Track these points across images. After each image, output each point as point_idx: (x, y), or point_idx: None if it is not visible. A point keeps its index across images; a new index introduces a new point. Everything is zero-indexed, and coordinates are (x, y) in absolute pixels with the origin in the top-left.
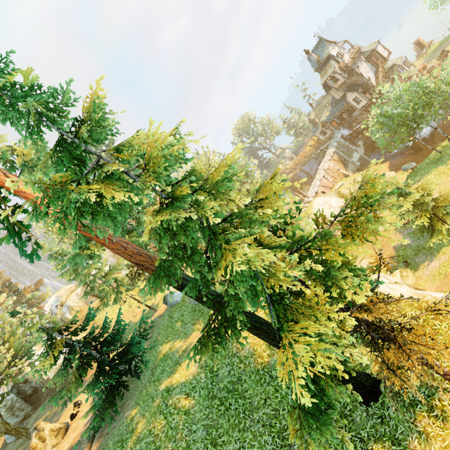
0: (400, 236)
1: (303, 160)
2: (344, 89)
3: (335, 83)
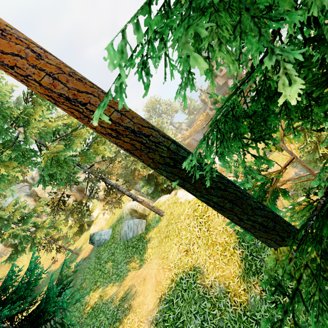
0: (294, 169)
1: (197, 129)
2: (225, 78)
3: (221, 72)
